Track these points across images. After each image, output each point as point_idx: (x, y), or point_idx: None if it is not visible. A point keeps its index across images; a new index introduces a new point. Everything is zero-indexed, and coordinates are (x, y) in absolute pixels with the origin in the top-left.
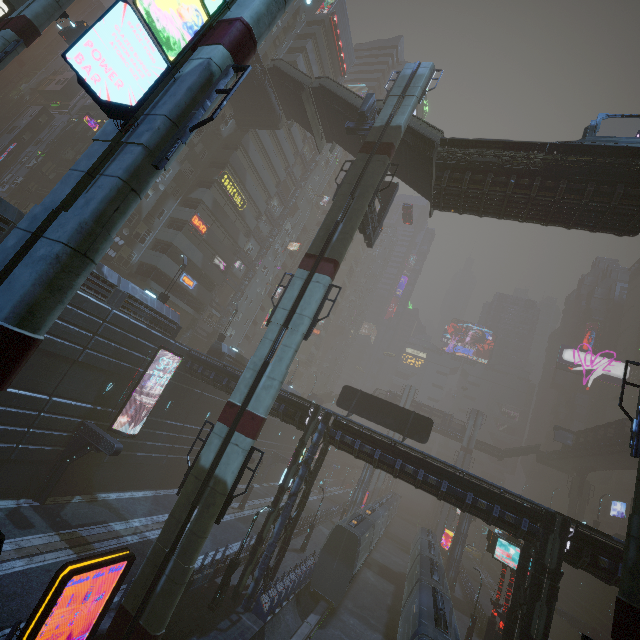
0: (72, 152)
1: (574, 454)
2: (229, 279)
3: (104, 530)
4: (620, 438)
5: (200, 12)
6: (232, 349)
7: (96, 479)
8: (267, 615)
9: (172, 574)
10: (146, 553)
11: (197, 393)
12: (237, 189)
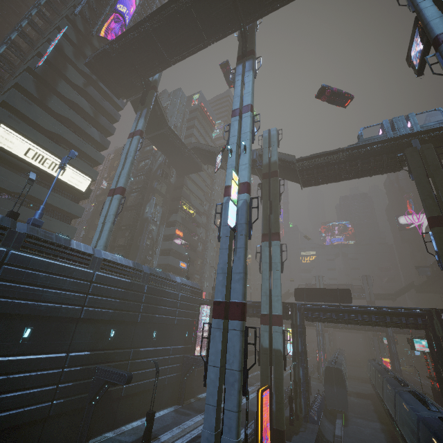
0: None
1: (435, 279)
2: None
3: None
4: None
5: (236, 186)
6: None
7: (194, 387)
8: (318, 420)
9: (277, 400)
10: (243, 412)
11: None
12: (189, 207)
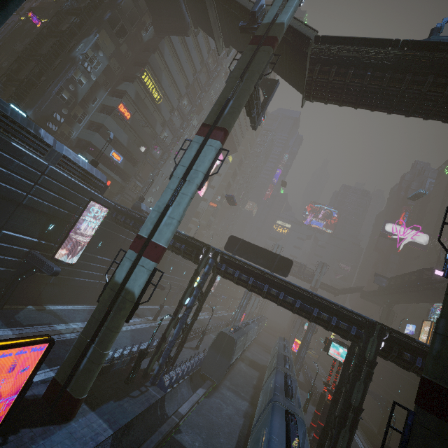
0: (20, 45)
1: (386, 292)
2: (149, 159)
3: (49, 329)
4: (419, 281)
5: None
6: (149, 208)
7: (44, 294)
8: (167, 388)
9: (92, 357)
10: None
11: (122, 238)
12: (155, 86)
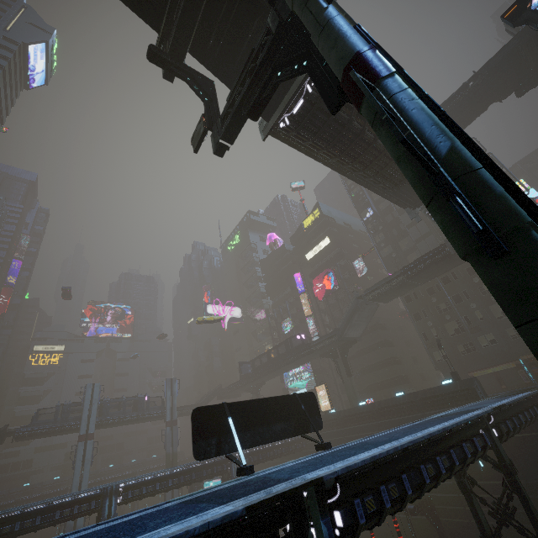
0: None
1: (255, 378)
2: None
3: None
4: (293, 351)
5: None
6: None
7: None
8: None
9: None
10: None
11: None
12: None
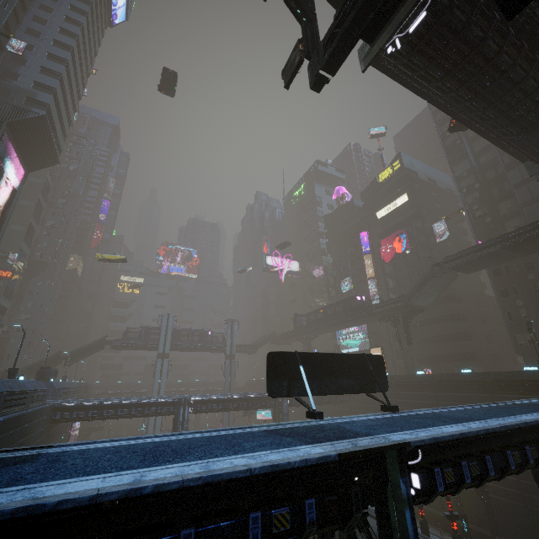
0: None
1: (308, 330)
2: None
3: None
4: (351, 311)
5: None
6: None
7: None
8: None
9: None
10: None
11: None
12: None
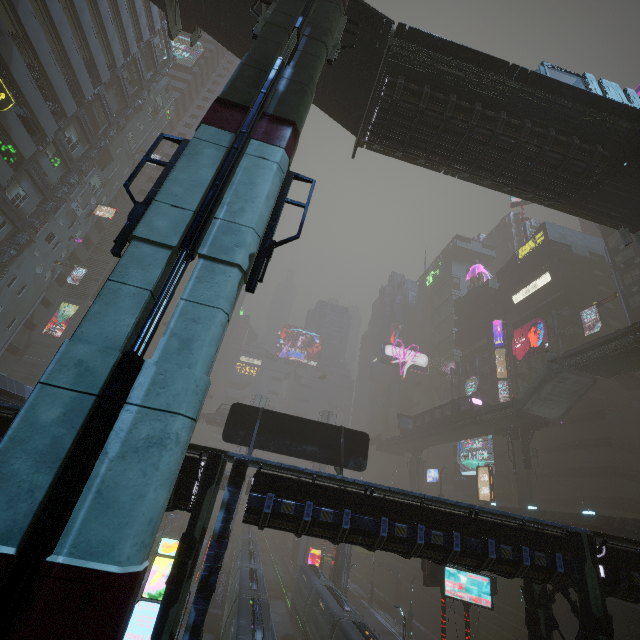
0: None
1: (414, 437)
2: None
3: None
4: (459, 416)
5: None
6: None
7: None
8: None
9: None
10: None
11: None
12: None
